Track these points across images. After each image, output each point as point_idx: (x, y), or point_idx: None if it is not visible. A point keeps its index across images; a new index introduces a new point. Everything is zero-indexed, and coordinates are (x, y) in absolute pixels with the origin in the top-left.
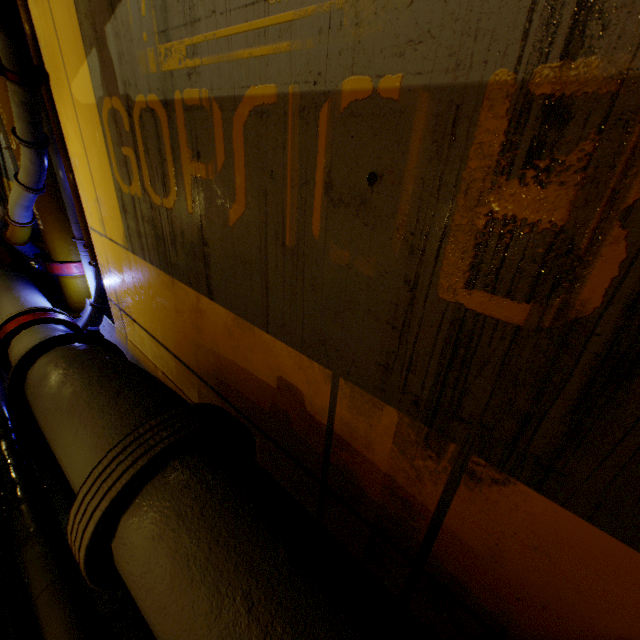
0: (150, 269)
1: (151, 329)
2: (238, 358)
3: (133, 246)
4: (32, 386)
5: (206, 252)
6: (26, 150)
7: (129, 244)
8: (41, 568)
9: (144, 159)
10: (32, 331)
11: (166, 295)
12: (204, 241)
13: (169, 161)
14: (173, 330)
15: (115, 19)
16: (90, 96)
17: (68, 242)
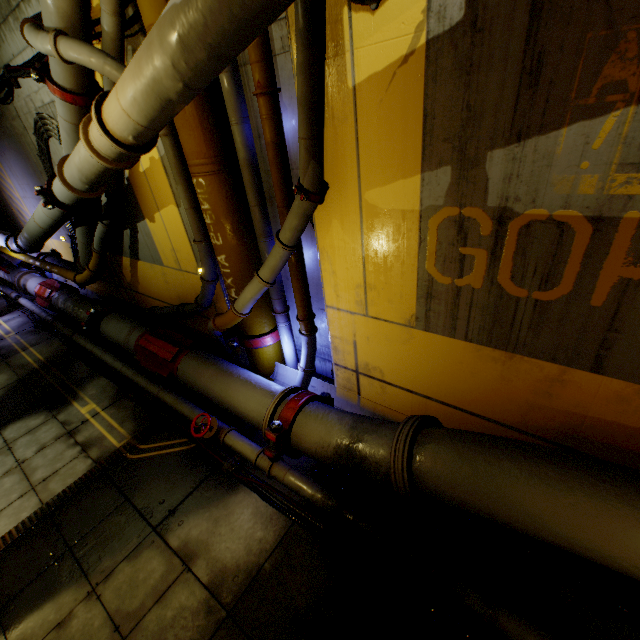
0: (459, 345)
1: (426, 391)
2: (627, 419)
3: (429, 325)
4: (464, 485)
5: (610, 337)
6: (283, 253)
7: (420, 323)
8: (537, 638)
9: (509, 259)
10: (309, 415)
11: (485, 366)
12: (611, 328)
13: (571, 264)
14: (482, 394)
15: (519, 147)
16: (407, 203)
17: (262, 316)
